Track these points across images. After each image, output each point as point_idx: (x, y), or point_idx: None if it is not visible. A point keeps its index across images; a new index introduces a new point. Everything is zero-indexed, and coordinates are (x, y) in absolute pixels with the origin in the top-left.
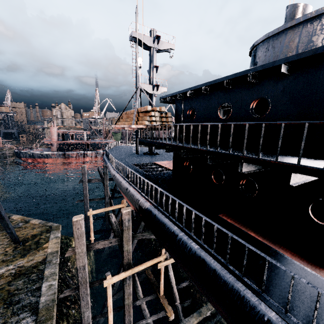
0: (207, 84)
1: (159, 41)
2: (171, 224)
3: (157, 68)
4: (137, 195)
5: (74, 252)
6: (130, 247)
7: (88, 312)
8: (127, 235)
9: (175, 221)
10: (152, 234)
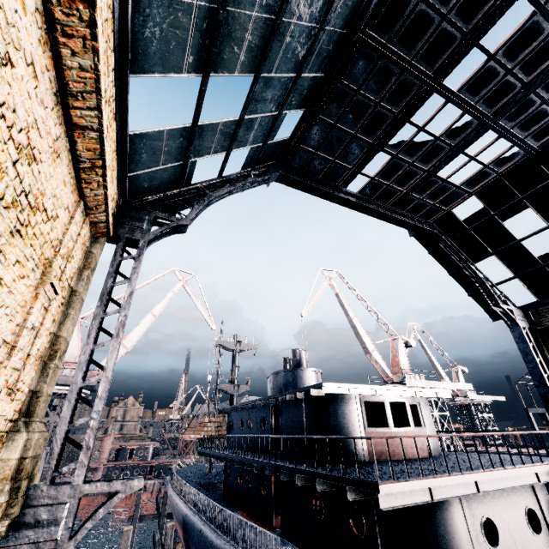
0: (234, 406)
1: (240, 345)
2: (196, 516)
3: (239, 367)
4: (183, 504)
5: None
6: None
7: None
8: None
9: (200, 514)
10: None
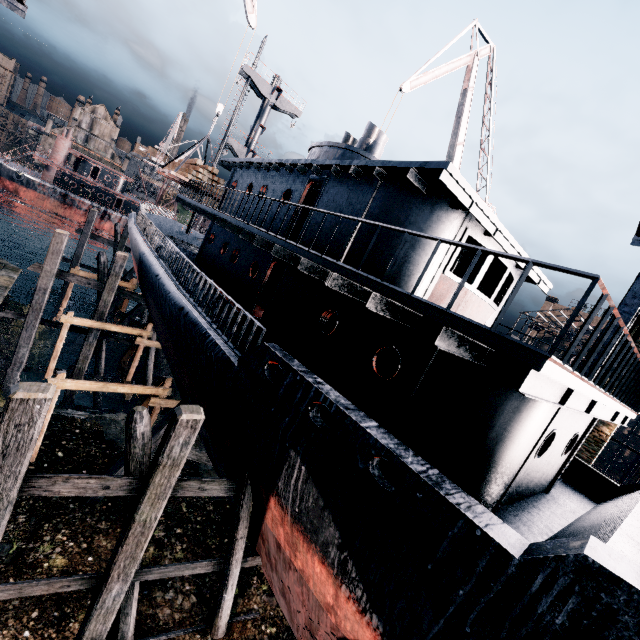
0: (247, 160)
1: (279, 96)
2: (156, 260)
3: (264, 129)
4: (143, 243)
5: (40, 271)
6: (111, 299)
7: (26, 350)
8: (113, 283)
9: (161, 260)
10: (145, 302)
